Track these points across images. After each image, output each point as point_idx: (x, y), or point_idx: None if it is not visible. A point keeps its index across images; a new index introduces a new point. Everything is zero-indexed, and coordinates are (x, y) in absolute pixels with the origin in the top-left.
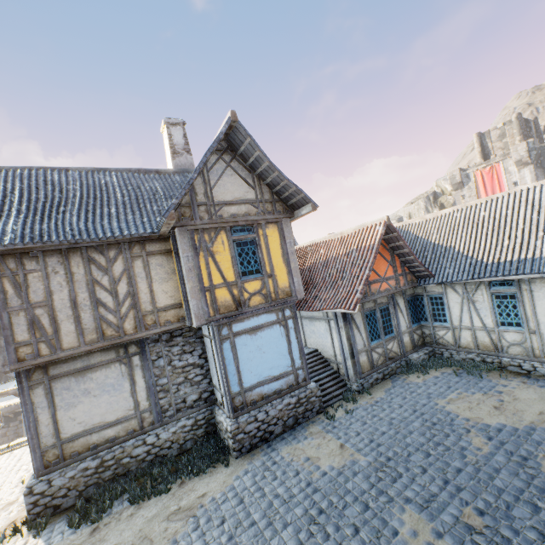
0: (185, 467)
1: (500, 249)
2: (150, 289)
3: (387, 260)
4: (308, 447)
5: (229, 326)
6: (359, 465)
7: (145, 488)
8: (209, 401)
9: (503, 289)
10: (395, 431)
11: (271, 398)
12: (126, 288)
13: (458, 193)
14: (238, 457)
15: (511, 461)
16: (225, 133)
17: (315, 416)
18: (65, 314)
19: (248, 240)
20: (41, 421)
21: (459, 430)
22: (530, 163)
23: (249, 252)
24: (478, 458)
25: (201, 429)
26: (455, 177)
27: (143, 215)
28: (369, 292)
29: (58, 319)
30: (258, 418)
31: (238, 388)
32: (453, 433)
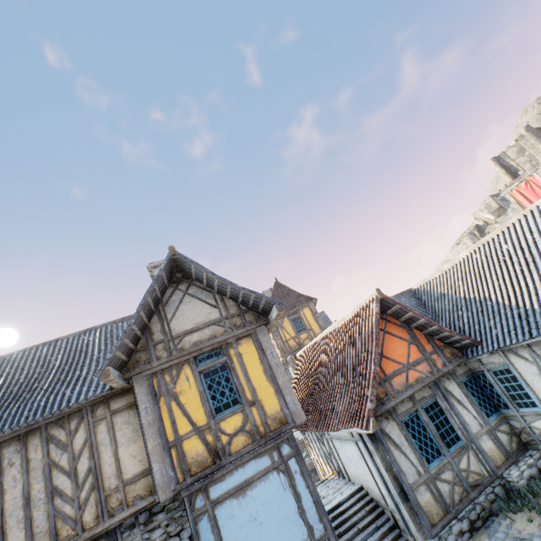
0: None
1: None
2: (114, 458)
3: (403, 339)
4: None
5: (204, 492)
6: None
7: None
8: None
9: None
10: None
11: None
12: (87, 463)
13: (503, 219)
14: None
15: None
16: (173, 266)
17: None
18: (16, 518)
19: (218, 366)
20: None
21: None
22: None
23: (221, 380)
24: None
25: None
26: (490, 205)
27: None
28: (392, 390)
29: (7, 527)
30: None
31: None
32: None
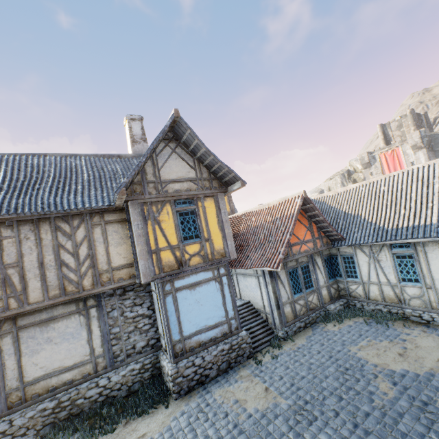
0: (130, 408)
1: (398, 217)
2: (106, 252)
3: (305, 226)
4: (238, 390)
5: (171, 283)
6: (280, 408)
7: (94, 427)
8: (156, 347)
9: (402, 251)
10: (313, 375)
11: (207, 345)
12: (86, 251)
13: (367, 171)
14: (177, 399)
15: (413, 405)
16: (170, 126)
17: (246, 361)
18: (33, 273)
19: (189, 211)
20: (7, 367)
21: (368, 375)
22: (423, 147)
23: (189, 220)
24: (384, 403)
25: (147, 372)
26: (364, 158)
27: (104, 191)
28: (290, 253)
29: (27, 278)
30: (195, 363)
31: (178, 336)
32: (363, 378)
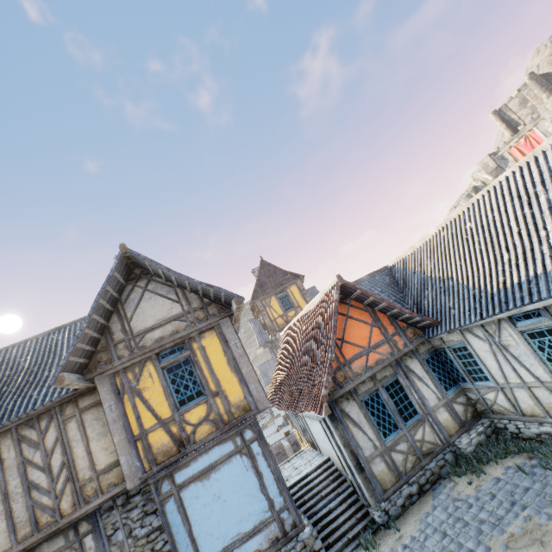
0: None
1: (501, 269)
2: (87, 452)
3: (366, 322)
4: None
5: (170, 478)
6: None
7: None
8: None
9: (532, 324)
10: None
11: None
12: (60, 458)
13: None
14: None
15: None
16: (129, 263)
17: None
18: None
19: (181, 361)
20: None
21: None
22: None
23: (184, 374)
24: None
25: None
26: (487, 165)
27: None
28: (351, 374)
29: None
30: None
31: None
32: None
